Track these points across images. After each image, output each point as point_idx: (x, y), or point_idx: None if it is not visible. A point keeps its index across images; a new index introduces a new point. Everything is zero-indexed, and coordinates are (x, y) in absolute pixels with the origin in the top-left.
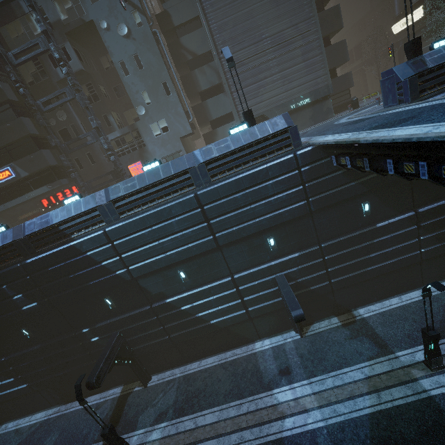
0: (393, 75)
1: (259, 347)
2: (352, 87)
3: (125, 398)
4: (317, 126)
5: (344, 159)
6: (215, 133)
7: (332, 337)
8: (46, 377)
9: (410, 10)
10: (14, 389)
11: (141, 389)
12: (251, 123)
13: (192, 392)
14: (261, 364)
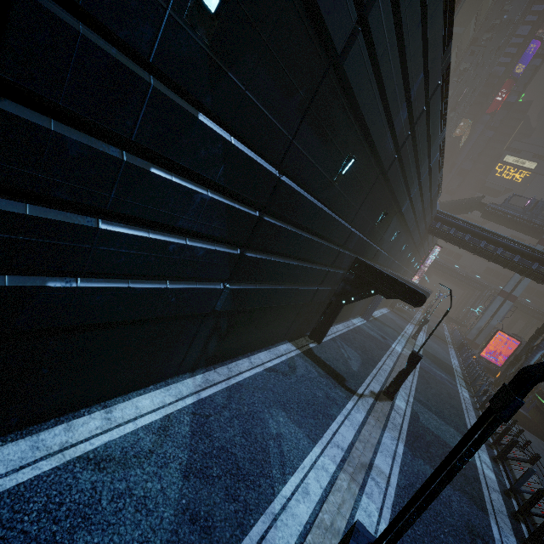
0: None
1: (356, 323)
2: None
3: (313, 354)
4: None
5: (447, 228)
6: None
7: (378, 324)
8: (265, 285)
9: None
10: (186, 283)
11: (318, 346)
12: None
13: (361, 348)
14: (370, 333)
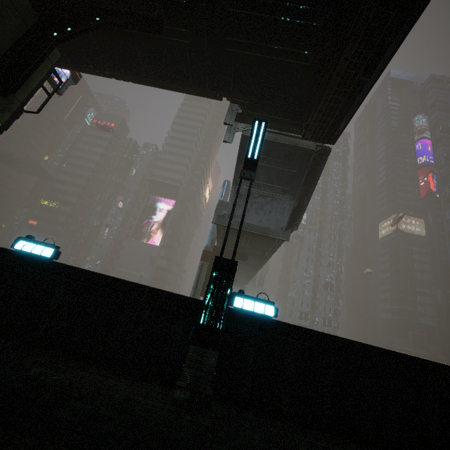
0: None
1: None
2: None
3: None
4: None
5: None
6: None
7: None
8: None
9: None
10: None
11: None
12: None
13: None
14: None
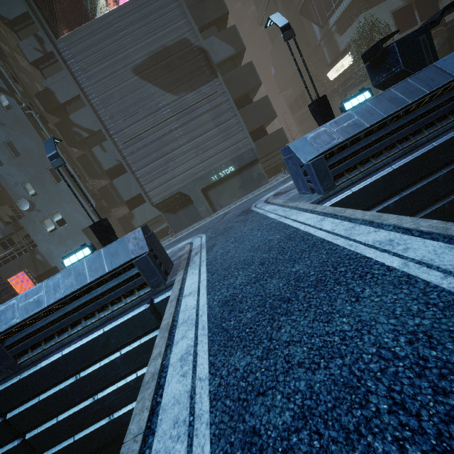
0: (292, 154)
1: None
2: (307, 131)
3: None
4: (243, 202)
5: None
6: (133, 215)
7: None
8: None
9: (340, 57)
10: None
11: None
12: (106, 239)
13: None
14: None
